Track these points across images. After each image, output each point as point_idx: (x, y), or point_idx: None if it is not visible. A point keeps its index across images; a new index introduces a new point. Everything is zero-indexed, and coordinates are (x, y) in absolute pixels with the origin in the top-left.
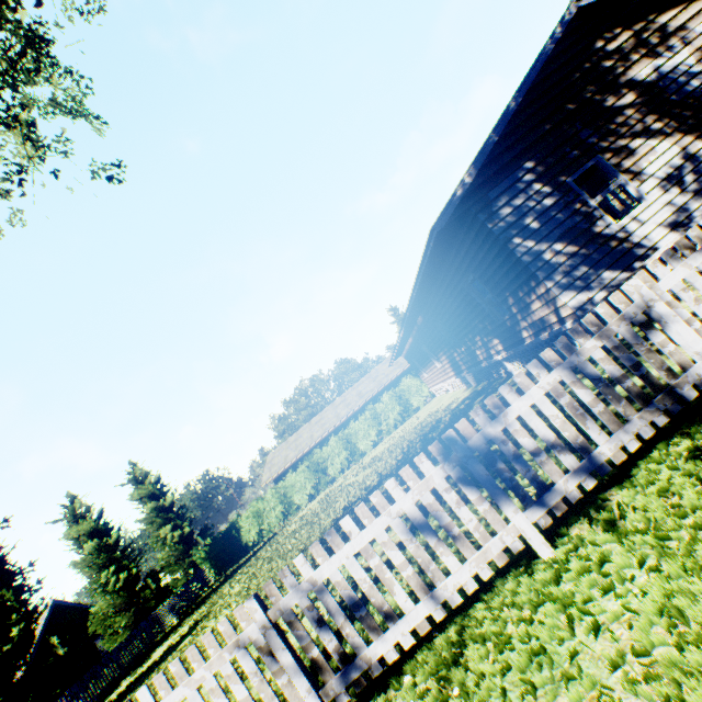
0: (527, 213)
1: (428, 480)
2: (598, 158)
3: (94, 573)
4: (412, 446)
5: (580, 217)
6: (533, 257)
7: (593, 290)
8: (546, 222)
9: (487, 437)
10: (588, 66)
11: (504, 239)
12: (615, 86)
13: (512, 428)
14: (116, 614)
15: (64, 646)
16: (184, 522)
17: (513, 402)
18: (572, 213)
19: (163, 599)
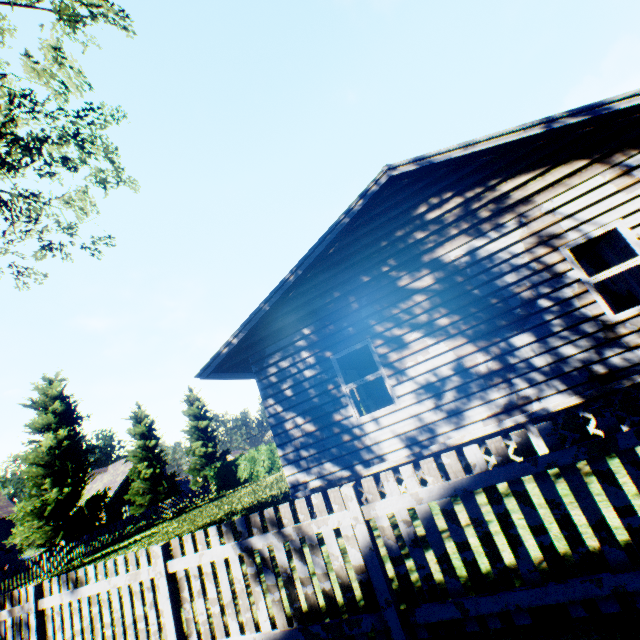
0: (288, 377)
1: None
2: (368, 342)
3: (137, 461)
4: None
5: (329, 398)
6: (278, 421)
7: (312, 475)
8: (300, 392)
9: None
10: (400, 234)
11: (262, 395)
12: (418, 263)
13: None
14: (140, 494)
15: (90, 508)
16: (211, 443)
17: None
18: (323, 391)
19: (171, 496)
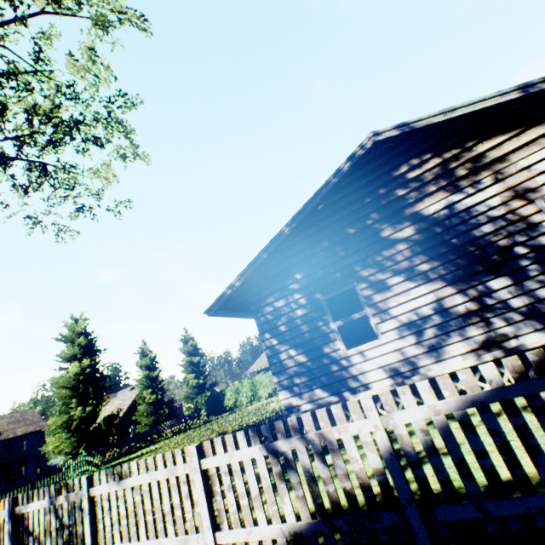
0: (282, 315)
1: (3, 513)
2: (354, 285)
3: (143, 388)
4: (281, 412)
5: (318, 334)
6: (273, 353)
7: (304, 399)
8: (293, 328)
9: (21, 510)
10: (382, 191)
11: (259, 331)
12: (400, 216)
13: (31, 513)
14: (145, 416)
15: (106, 425)
16: (202, 375)
17: (36, 501)
18: (313, 327)
19: (170, 418)
